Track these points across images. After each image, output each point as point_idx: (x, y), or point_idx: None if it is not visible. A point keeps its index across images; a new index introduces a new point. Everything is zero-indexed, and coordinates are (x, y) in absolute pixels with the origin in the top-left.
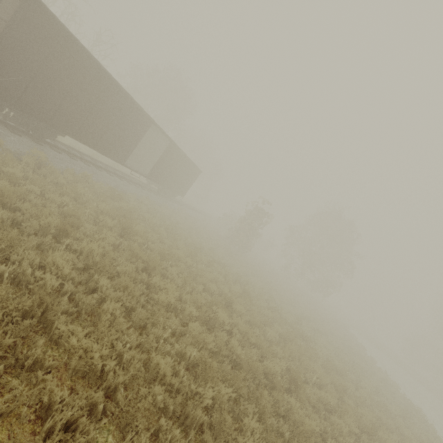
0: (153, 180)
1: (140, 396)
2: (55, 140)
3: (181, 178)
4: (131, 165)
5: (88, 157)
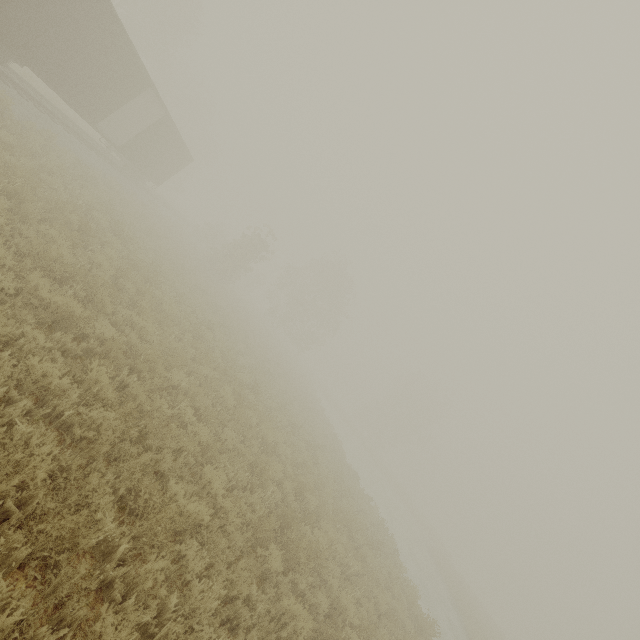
0: (126, 155)
1: (175, 357)
2: None
3: (163, 161)
4: (97, 124)
5: (29, 87)
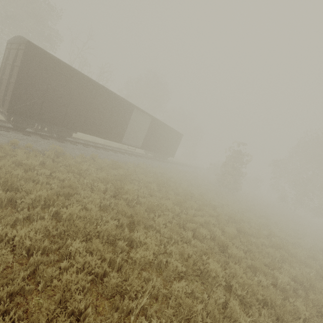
0: (146, 149)
1: None
2: (75, 138)
3: (167, 143)
4: (128, 143)
5: (99, 144)
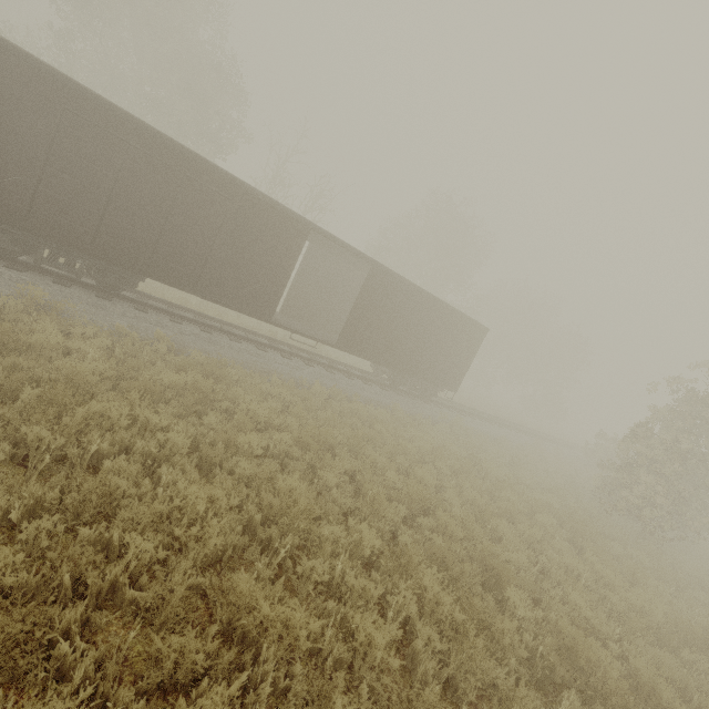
0: (355, 352)
1: None
2: (173, 304)
3: (431, 346)
4: (307, 330)
5: (237, 329)
